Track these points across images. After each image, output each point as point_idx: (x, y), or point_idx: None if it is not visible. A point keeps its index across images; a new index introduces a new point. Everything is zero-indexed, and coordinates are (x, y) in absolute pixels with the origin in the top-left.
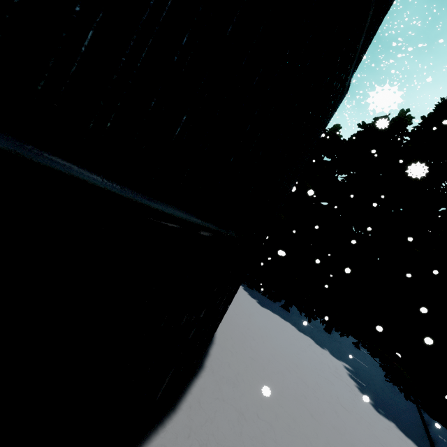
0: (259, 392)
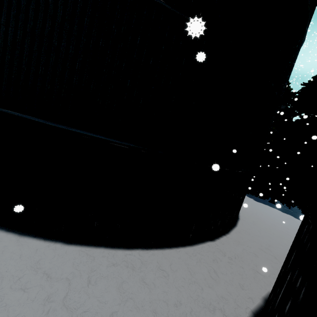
0: (264, 227)
